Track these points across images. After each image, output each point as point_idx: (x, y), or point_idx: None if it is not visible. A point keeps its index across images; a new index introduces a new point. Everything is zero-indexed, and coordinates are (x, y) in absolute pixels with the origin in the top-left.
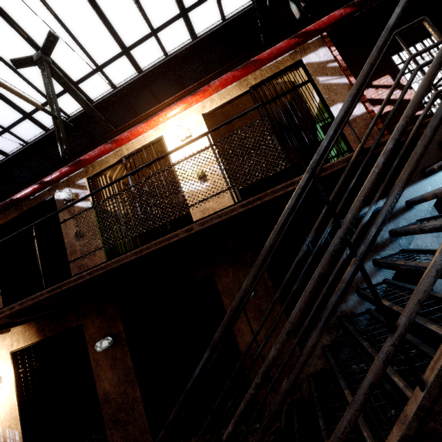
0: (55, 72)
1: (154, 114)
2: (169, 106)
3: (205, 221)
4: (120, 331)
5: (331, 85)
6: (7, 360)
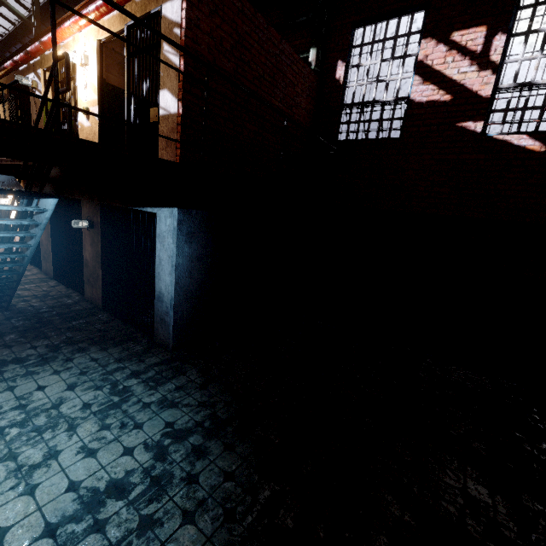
0: None
1: None
2: None
3: (2, 160)
4: None
5: (168, 62)
6: None
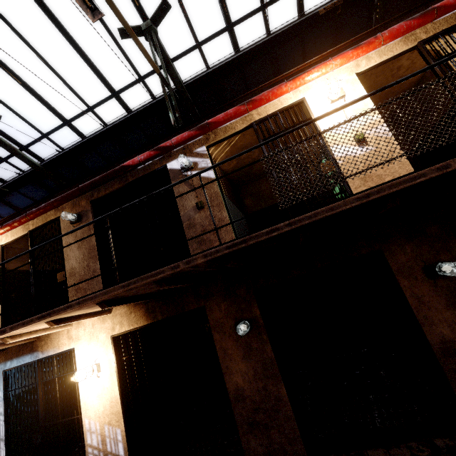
0: (159, 44)
1: (292, 76)
2: (311, 66)
3: None
4: (256, 315)
5: None
6: (107, 346)
